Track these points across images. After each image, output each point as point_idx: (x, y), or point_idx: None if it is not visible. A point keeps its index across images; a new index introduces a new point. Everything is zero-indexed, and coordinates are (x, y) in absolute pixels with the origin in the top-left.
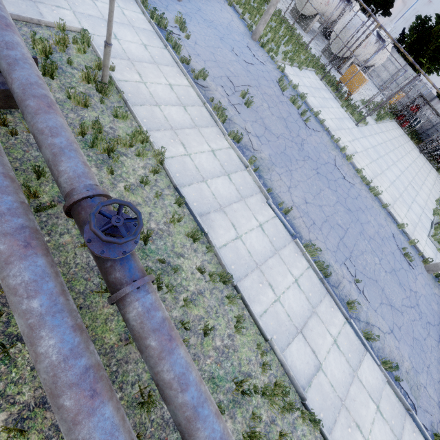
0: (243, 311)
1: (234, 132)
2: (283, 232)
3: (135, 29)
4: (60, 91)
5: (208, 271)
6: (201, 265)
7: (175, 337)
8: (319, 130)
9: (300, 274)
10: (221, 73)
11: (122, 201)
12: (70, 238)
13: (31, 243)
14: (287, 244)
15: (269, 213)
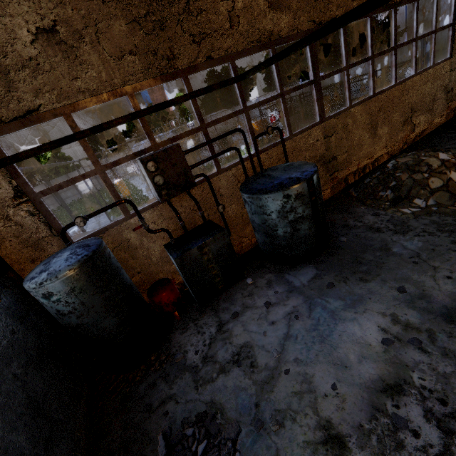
0: None
1: None
2: None
3: None
4: None
5: None
6: None
7: None
8: None
9: None
10: None
11: None
12: None
13: None
14: None
15: None
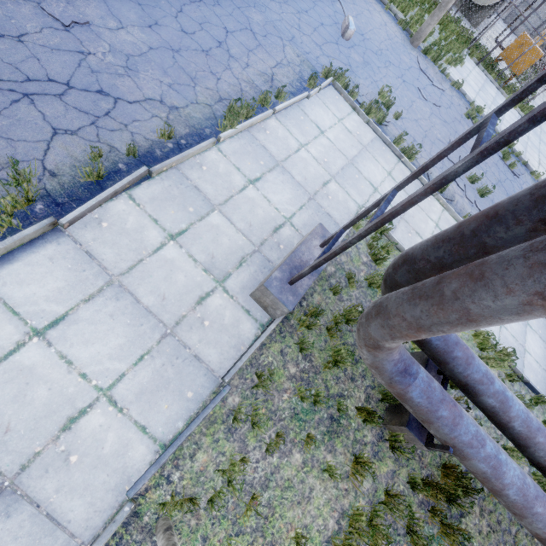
0: None
1: None
2: None
3: (370, 152)
4: None
5: None
6: None
7: None
8: (523, 172)
9: None
10: None
11: None
12: None
13: None
14: None
15: None
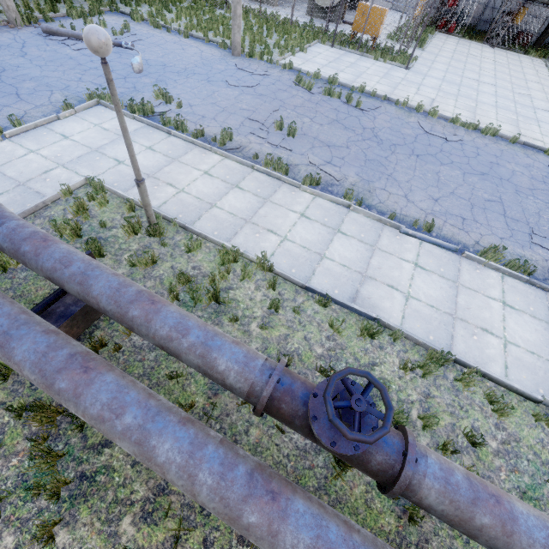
0: (485, 384)
1: (307, 176)
2: (444, 255)
3: None
4: (118, 264)
5: (412, 362)
6: (400, 361)
7: (496, 492)
8: (378, 105)
9: (501, 292)
10: (239, 120)
11: (341, 374)
12: (257, 429)
13: (273, 489)
14: (459, 266)
15: (412, 243)
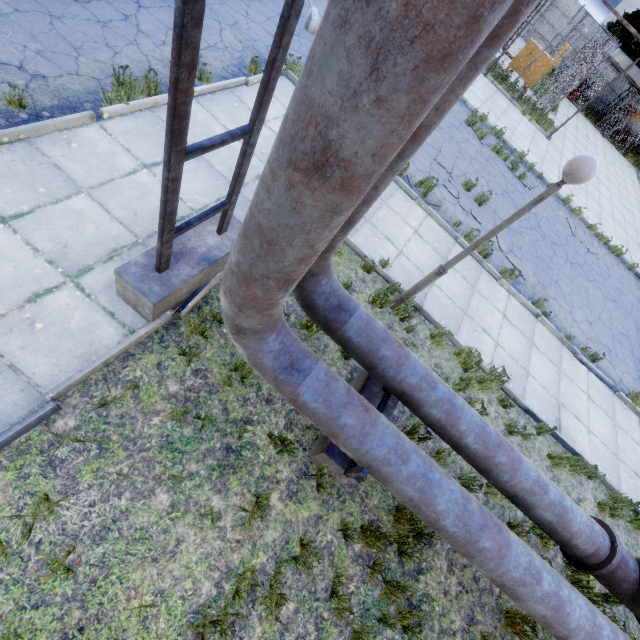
0: None
1: (507, 270)
2: (603, 389)
3: None
4: None
5: (601, 500)
6: (594, 498)
7: None
8: (536, 184)
9: (639, 437)
10: (427, 159)
11: None
12: None
13: None
14: (614, 403)
15: (583, 371)
